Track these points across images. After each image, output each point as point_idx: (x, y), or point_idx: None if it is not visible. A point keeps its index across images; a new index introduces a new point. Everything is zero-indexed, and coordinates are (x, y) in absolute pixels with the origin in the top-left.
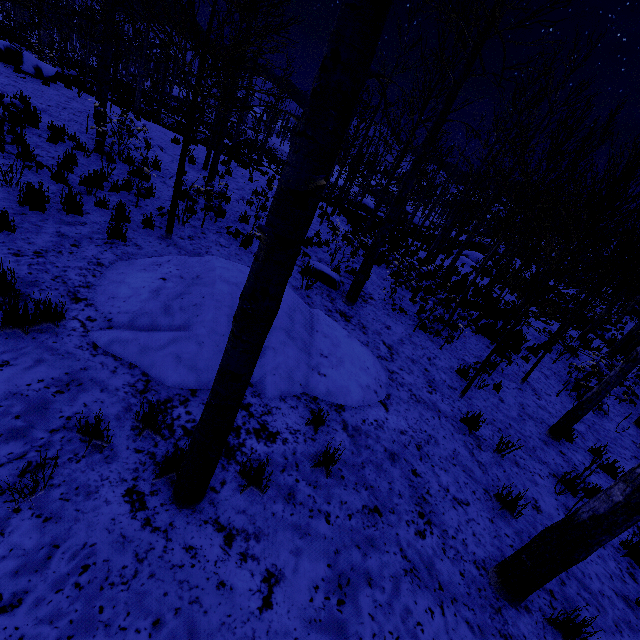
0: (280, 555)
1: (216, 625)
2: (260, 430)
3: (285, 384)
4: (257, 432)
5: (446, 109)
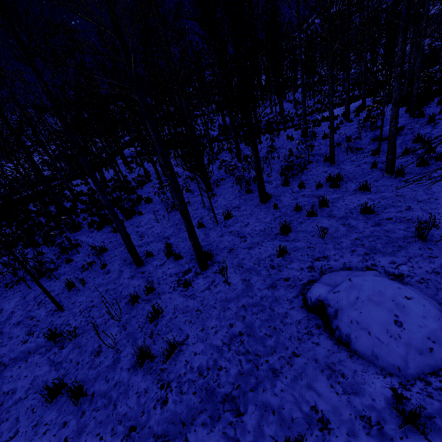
0: None
1: None
2: None
3: None
4: None
5: None
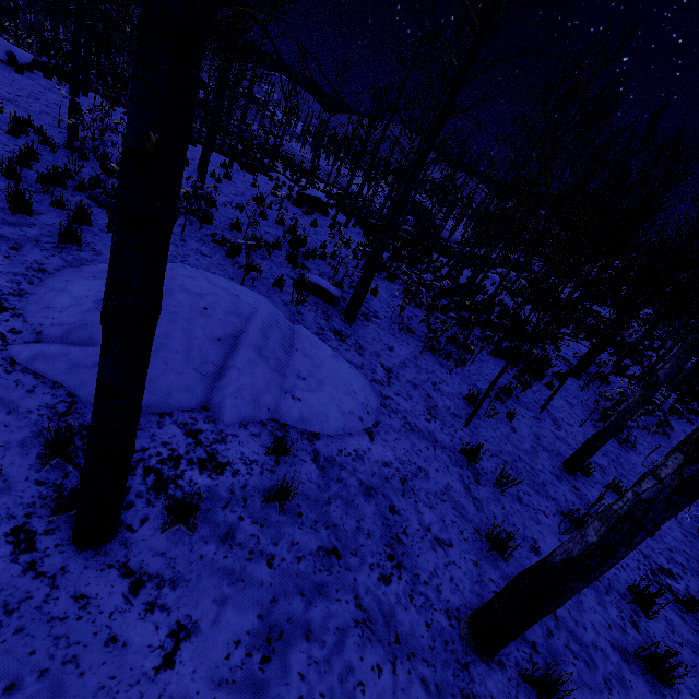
0: (199, 605)
1: (92, 689)
2: (206, 460)
3: (249, 409)
4: (202, 462)
5: (450, 100)
